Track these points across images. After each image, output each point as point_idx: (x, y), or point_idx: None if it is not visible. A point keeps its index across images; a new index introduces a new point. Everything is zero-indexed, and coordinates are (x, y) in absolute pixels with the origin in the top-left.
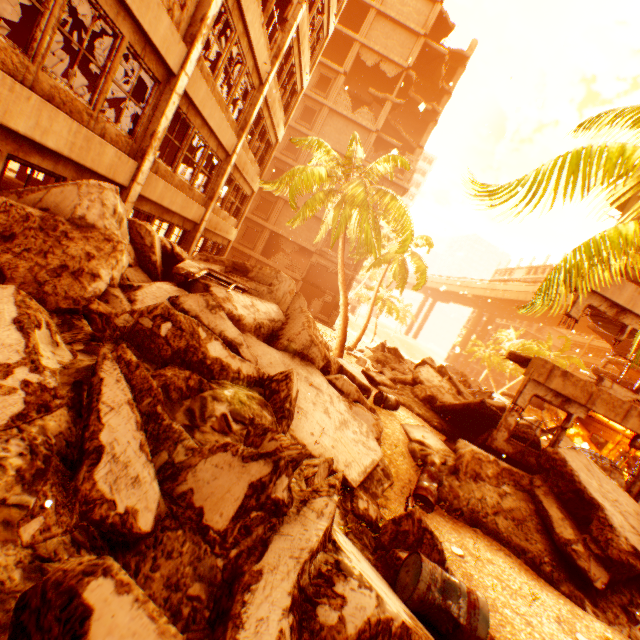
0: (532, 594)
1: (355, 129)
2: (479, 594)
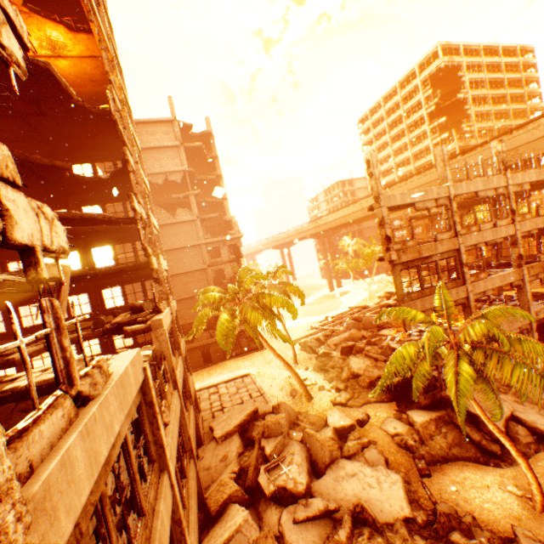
0: (486, 486)
1: (183, 225)
2: (482, 539)
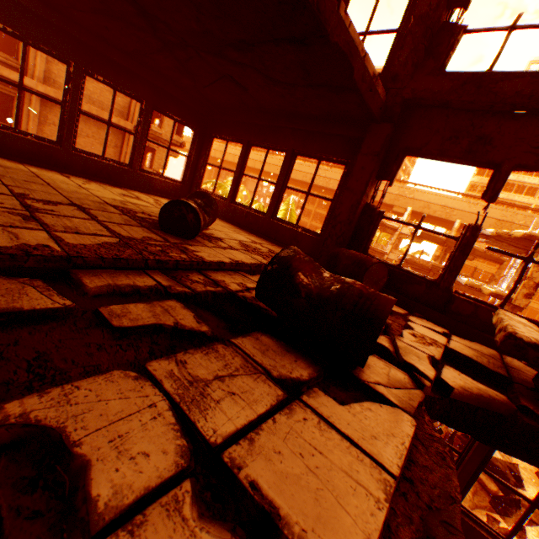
0: None
1: None
2: None
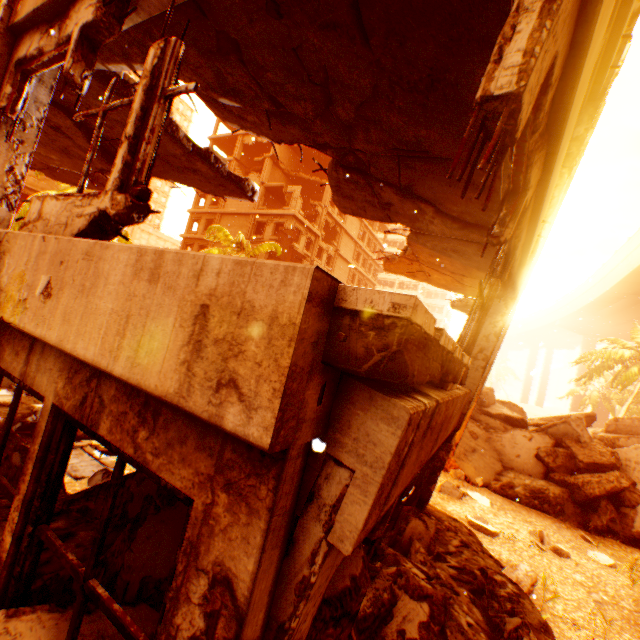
0: None
1: None
2: None
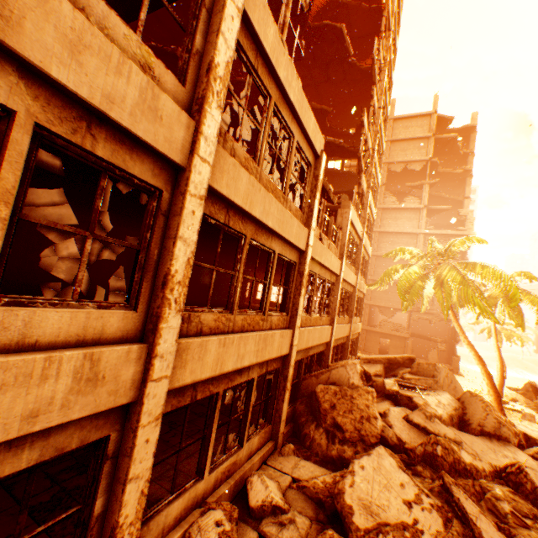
0: None
1: (406, 212)
2: None
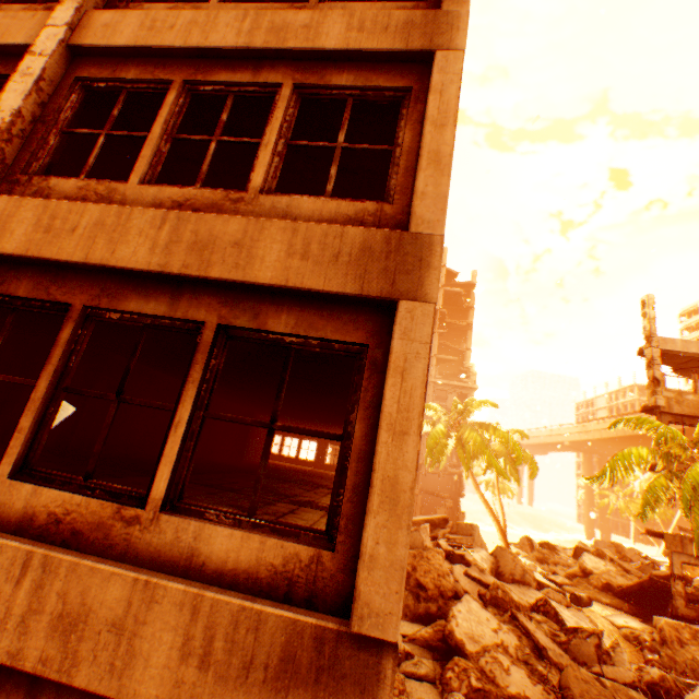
0: None
1: None
2: None
